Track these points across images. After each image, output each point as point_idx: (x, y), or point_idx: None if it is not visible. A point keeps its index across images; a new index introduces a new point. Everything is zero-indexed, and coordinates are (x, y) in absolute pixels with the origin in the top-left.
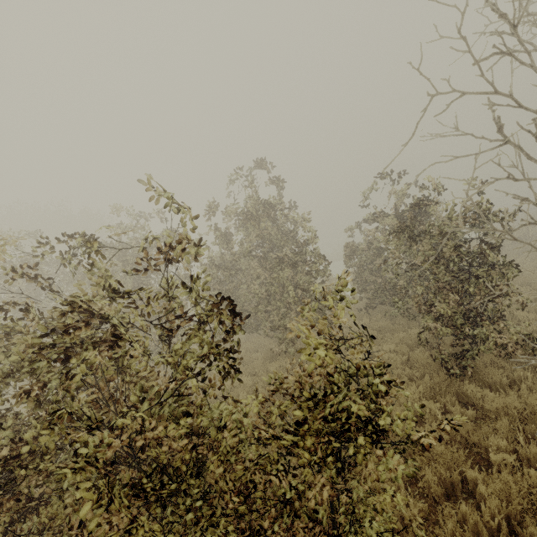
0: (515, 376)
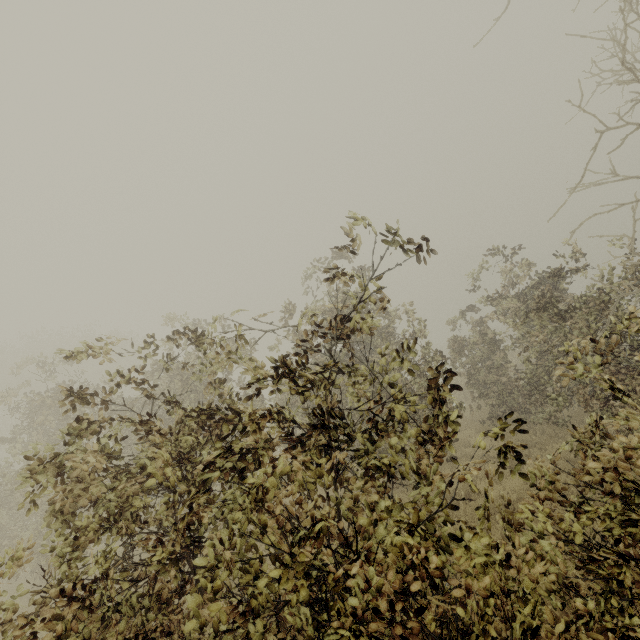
0: None
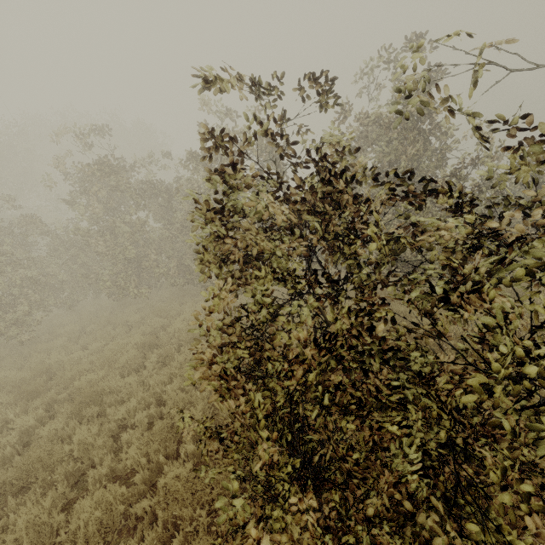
0: None
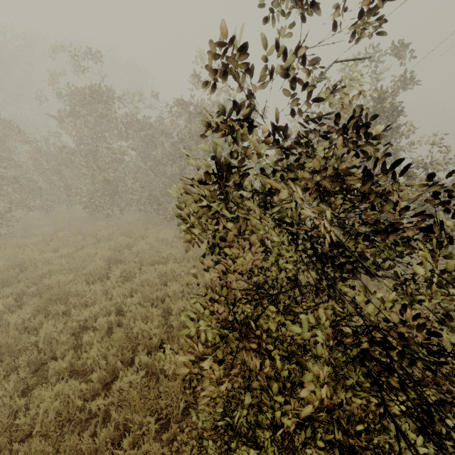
0: None
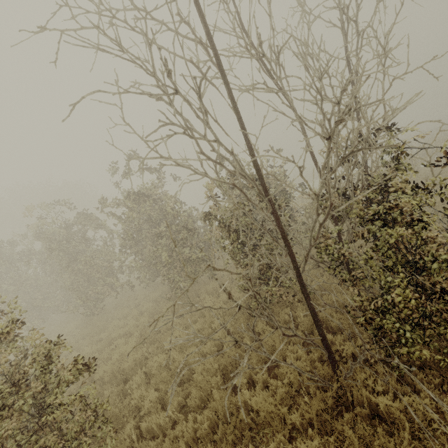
0: (297, 314)
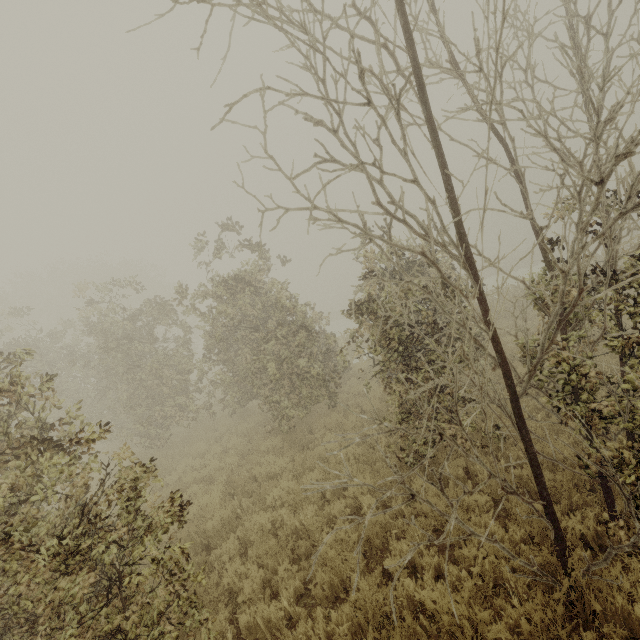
0: (476, 468)
